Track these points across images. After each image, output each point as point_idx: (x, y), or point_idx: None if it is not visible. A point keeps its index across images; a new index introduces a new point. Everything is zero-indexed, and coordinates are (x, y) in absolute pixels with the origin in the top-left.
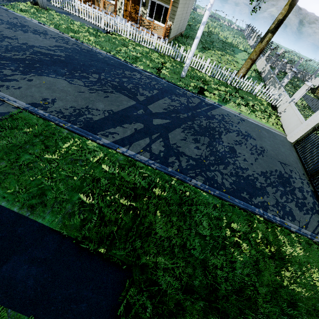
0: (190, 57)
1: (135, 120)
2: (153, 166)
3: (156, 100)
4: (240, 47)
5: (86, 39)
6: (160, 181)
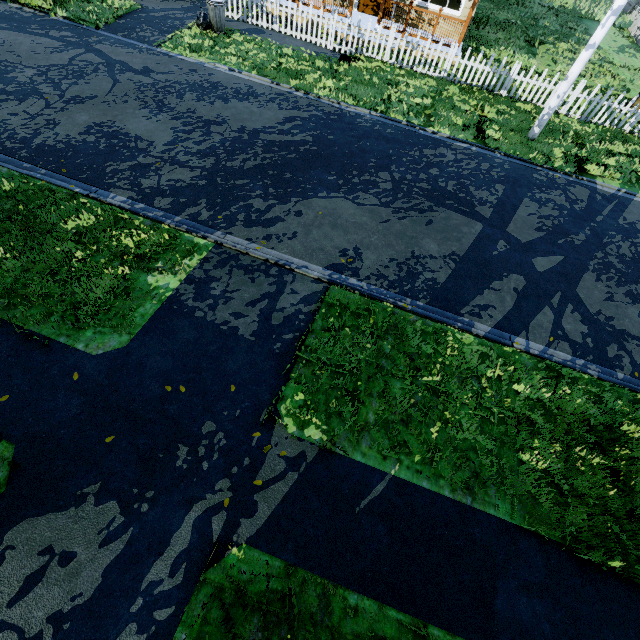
0: (563, 92)
1: (503, 268)
2: (591, 373)
3: (512, 210)
4: (599, 16)
5: (320, 86)
6: (623, 405)
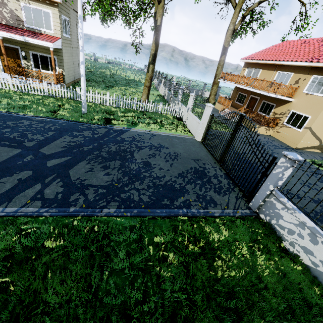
0: (83, 93)
1: (19, 169)
2: (45, 215)
3: (51, 141)
4: (143, 81)
5: None
6: (56, 228)
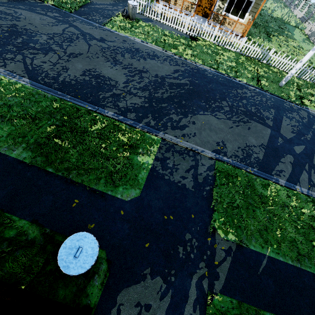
0: (298, 67)
1: (283, 152)
2: None
3: (280, 122)
4: (292, 23)
5: (185, 53)
6: None
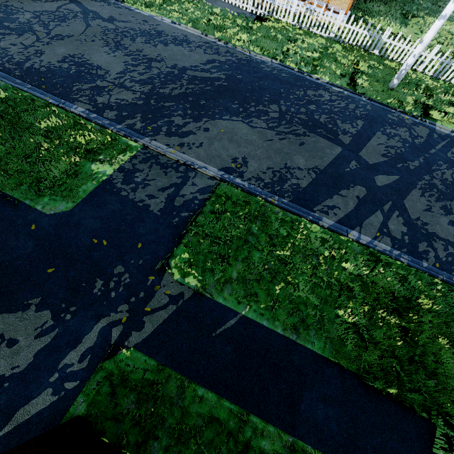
0: (418, 52)
1: (351, 181)
2: (403, 261)
3: (366, 140)
4: None
5: (237, 38)
6: (422, 285)
